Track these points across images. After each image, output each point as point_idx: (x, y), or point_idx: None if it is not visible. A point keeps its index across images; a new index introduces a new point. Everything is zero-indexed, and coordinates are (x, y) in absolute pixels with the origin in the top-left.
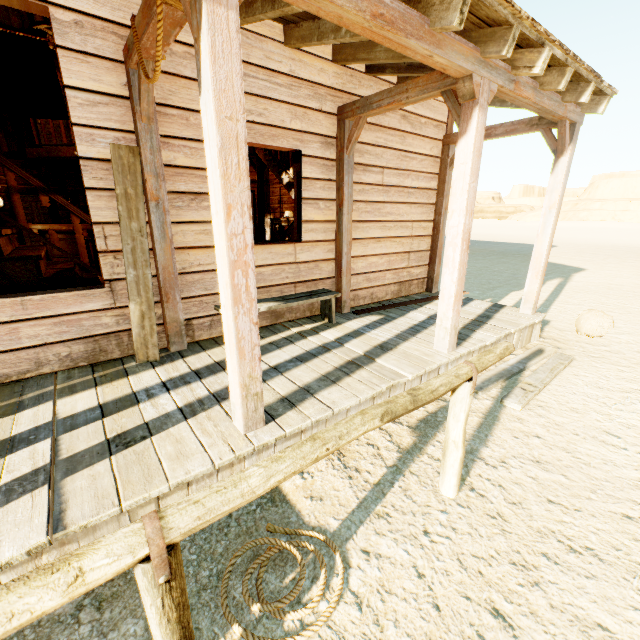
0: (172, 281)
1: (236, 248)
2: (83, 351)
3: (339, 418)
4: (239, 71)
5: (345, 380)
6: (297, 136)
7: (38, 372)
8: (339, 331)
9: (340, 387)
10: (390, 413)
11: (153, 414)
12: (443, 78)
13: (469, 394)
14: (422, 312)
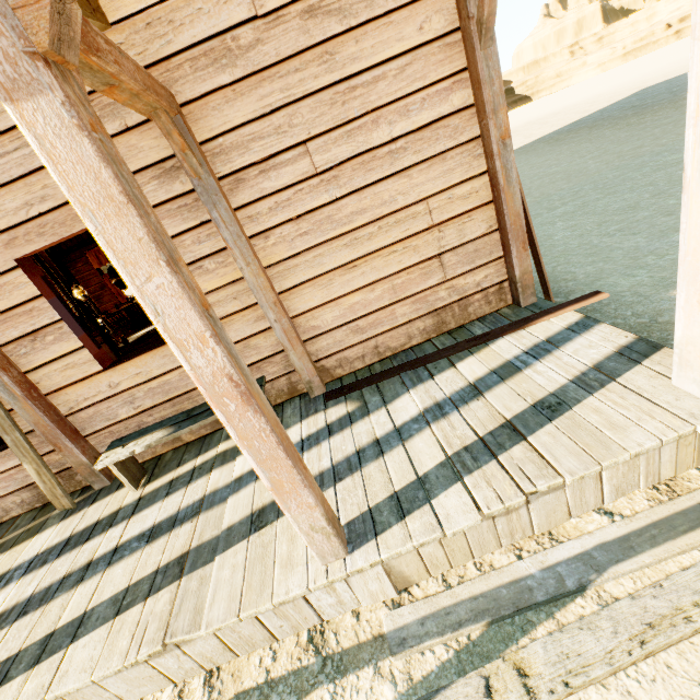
0: (53, 432)
1: None
2: (32, 496)
3: (86, 689)
4: None
5: (129, 613)
6: None
7: (10, 516)
8: None
9: (107, 632)
10: None
11: None
12: None
13: None
14: (429, 391)
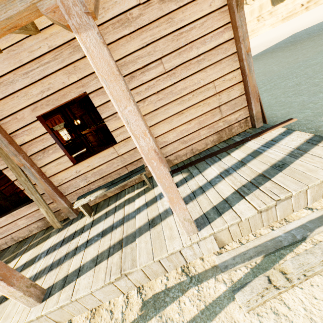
0: (52, 193)
1: None
2: (42, 224)
3: (86, 296)
4: None
5: (101, 264)
6: (78, 85)
7: (32, 233)
8: (145, 198)
9: (93, 272)
10: None
11: (28, 275)
12: None
13: None
14: (220, 165)
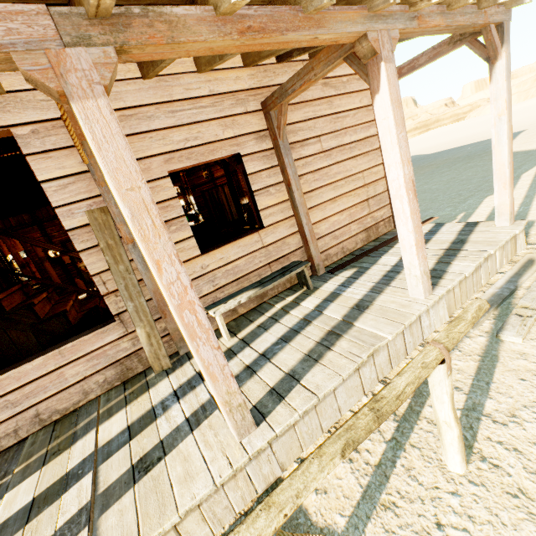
0: (164, 300)
1: (176, 293)
2: (114, 374)
3: (327, 399)
4: (125, 145)
5: (326, 356)
6: (232, 142)
7: (87, 399)
8: (317, 297)
9: (322, 366)
10: (351, 443)
11: (167, 429)
12: (341, 45)
13: (446, 376)
14: (393, 254)
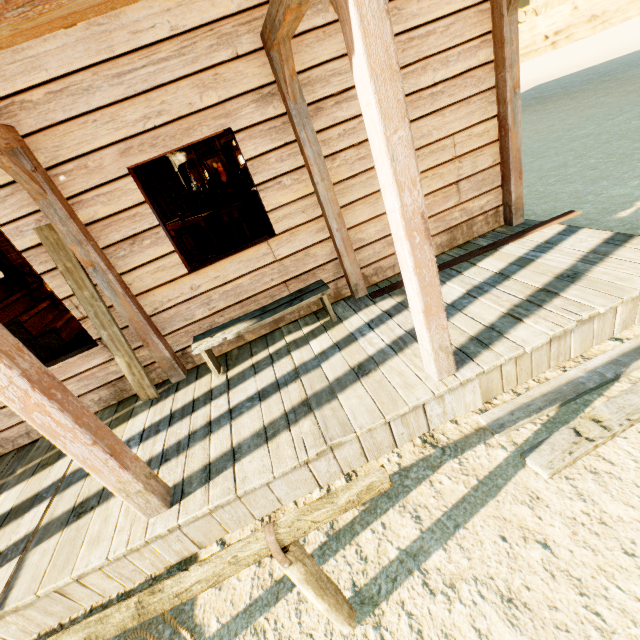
0: (143, 328)
1: (16, 397)
2: (109, 394)
3: (258, 491)
4: None
5: (279, 437)
6: (218, 112)
7: None
8: (331, 337)
9: (266, 451)
10: (94, 638)
11: None
12: None
13: (283, 567)
14: (464, 281)
